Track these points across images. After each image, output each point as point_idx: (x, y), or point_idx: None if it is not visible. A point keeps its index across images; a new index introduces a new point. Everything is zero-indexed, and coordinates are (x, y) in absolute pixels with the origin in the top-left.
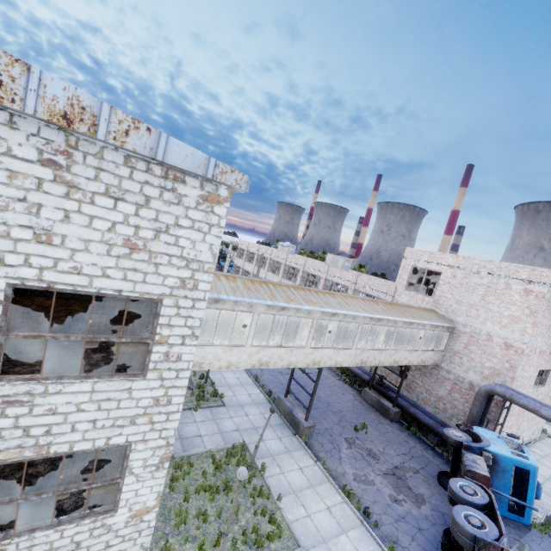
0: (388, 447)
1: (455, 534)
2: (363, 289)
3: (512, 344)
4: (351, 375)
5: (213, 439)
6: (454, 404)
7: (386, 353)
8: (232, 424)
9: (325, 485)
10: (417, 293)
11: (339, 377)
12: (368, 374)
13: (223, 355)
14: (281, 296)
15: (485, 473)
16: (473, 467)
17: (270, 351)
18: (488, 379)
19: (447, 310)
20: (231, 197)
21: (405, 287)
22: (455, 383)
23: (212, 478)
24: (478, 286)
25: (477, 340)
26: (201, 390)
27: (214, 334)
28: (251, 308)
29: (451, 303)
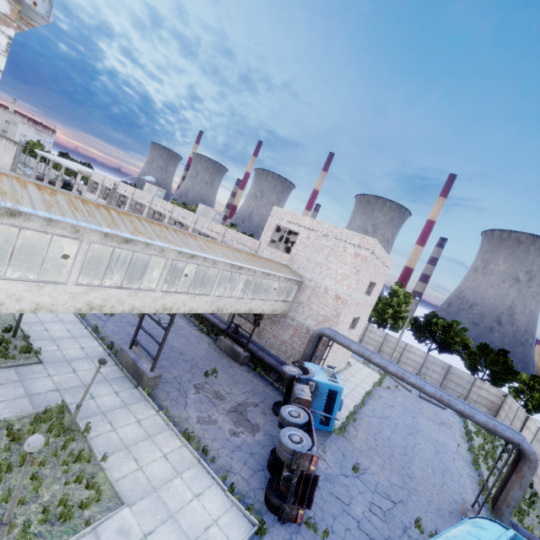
0: (235, 387)
1: (279, 452)
2: (230, 242)
3: (341, 296)
4: (210, 325)
5: (13, 405)
6: (293, 346)
7: (243, 301)
8: (50, 384)
9: (164, 433)
10: (278, 250)
11: (197, 327)
12: (226, 323)
13: (26, 294)
14: (126, 226)
15: (308, 398)
16: (300, 395)
17: (106, 293)
18: (321, 324)
19: (299, 266)
20: (17, 20)
21: (269, 243)
22: (297, 329)
23: (3, 454)
24: (325, 247)
25: (317, 293)
26: (4, 345)
27: (9, 263)
28: (78, 234)
29: (303, 261)
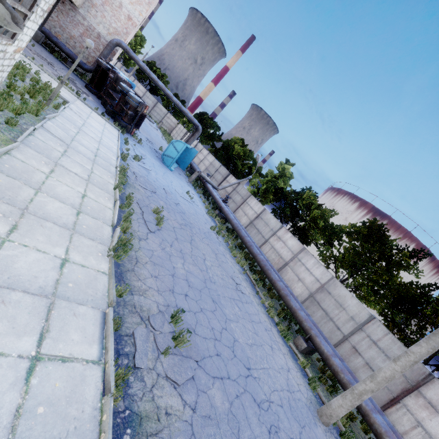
0: (52, 62)
1: (130, 102)
2: None
3: (132, 19)
4: None
5: None
6: (83, 45)
7: None
8: None
9: (45, 74)
10: None
11: None
12: None
13: None
14: None
15: (130, 83)
16: (125, 80)
17: None
18: (111, 35)
19: None
20: None
21: None
22: (88, 30)
23: None
24: None
25: (112, 4)
26: None
27: None
28: None
29: None
